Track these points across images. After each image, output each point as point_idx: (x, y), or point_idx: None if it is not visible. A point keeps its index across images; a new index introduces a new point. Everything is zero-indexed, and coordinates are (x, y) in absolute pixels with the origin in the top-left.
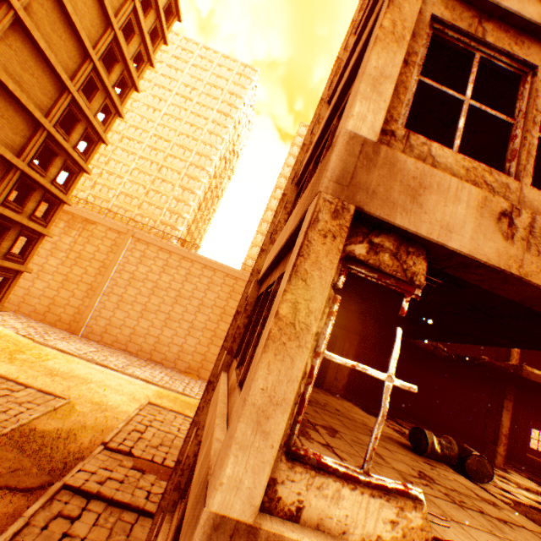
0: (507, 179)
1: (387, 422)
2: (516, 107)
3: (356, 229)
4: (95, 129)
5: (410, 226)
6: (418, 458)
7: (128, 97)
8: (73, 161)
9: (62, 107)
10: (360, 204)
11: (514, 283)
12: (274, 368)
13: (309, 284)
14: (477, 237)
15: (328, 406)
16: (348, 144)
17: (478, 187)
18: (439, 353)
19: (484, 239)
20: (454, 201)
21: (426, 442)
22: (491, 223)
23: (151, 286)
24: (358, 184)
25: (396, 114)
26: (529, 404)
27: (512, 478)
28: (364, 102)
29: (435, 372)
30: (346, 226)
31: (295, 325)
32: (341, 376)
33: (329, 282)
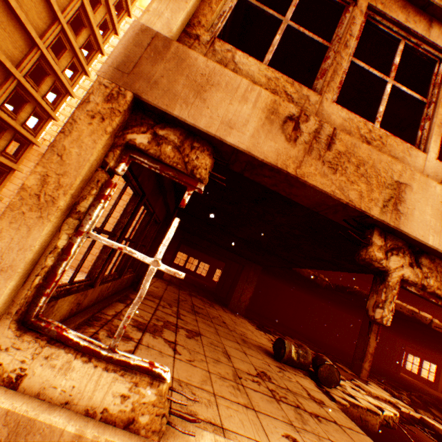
0: (309, 92)
1: (273, 337)
2: (335, 33)
3: (142, 120)
4: (62, 83)
5: (189, 118)
6: (272, 363)
7: (94, 59)
8: (42, 109)
9: (31, 61)
10: (139, 92)
11: (297, 185)
12: (7, 235)
13: (66, 160)
14: (258, 136)
15: (216, 318)
16: (138, 36)
17: (278, 96)
18: (321, 282)
19: (266, 139)
20: (241, 101)
21: (284, 350)
22: (276, 125)
23: (112, 221)
24: (141, 74)
25: (206, 21)
26: (401, 331)
27: (367, 388)
28: (164, 0)
29: (328, 301)
30: (119, 111)
31: (41, 196)
32: (244, 299)
33: (88, 161)
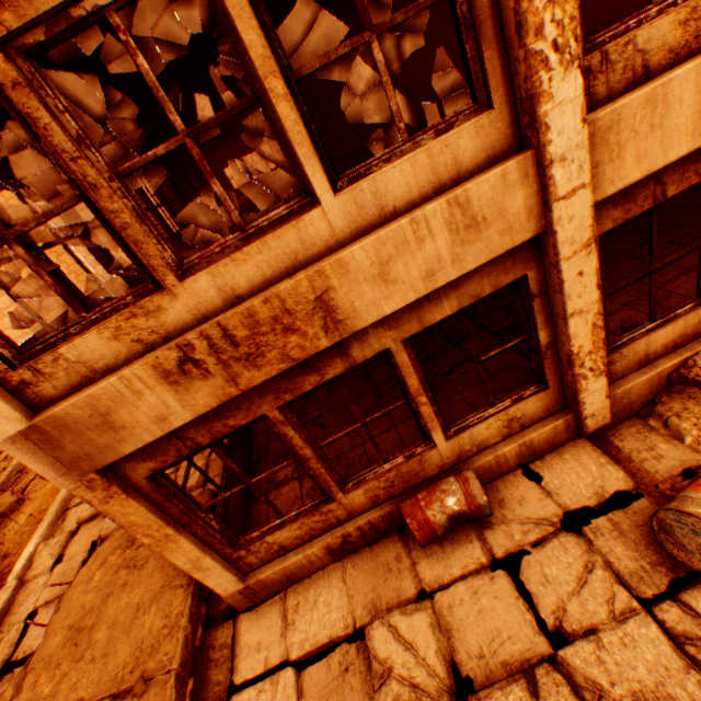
0: None
1: None
2: None
3: None
4: None
5: None
6: None
7: None
8: None
9: None
10: None
11: None
12: None
13: None
14: None
15: None
16: None
17: None
18: None
19: None
20: None
21: None
22: None
23: None
24: None
25: None
26: None
27: None
28: None
29: None
30: None
31: None
32: None
33: None
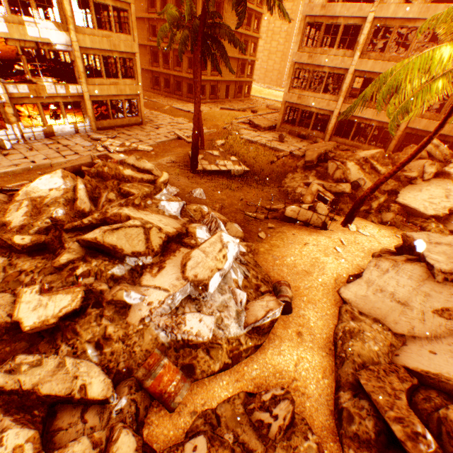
0: None
1: None
2: None
3: None
4: None
5: None
6: None
7: None
8: None
9: None
10: None
11: None
12: None
13: None
14: None
15: None
16: None
17: None
18: None
19: None
20: None
21: None
22: None
23: None
24: None
25: None
26: None
27: None
28: None
29: None
30: None
31: None
32: None
33: None
